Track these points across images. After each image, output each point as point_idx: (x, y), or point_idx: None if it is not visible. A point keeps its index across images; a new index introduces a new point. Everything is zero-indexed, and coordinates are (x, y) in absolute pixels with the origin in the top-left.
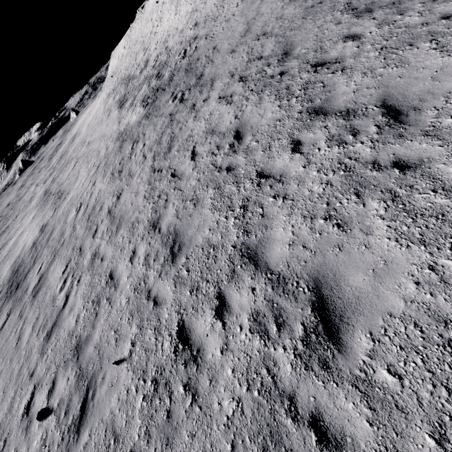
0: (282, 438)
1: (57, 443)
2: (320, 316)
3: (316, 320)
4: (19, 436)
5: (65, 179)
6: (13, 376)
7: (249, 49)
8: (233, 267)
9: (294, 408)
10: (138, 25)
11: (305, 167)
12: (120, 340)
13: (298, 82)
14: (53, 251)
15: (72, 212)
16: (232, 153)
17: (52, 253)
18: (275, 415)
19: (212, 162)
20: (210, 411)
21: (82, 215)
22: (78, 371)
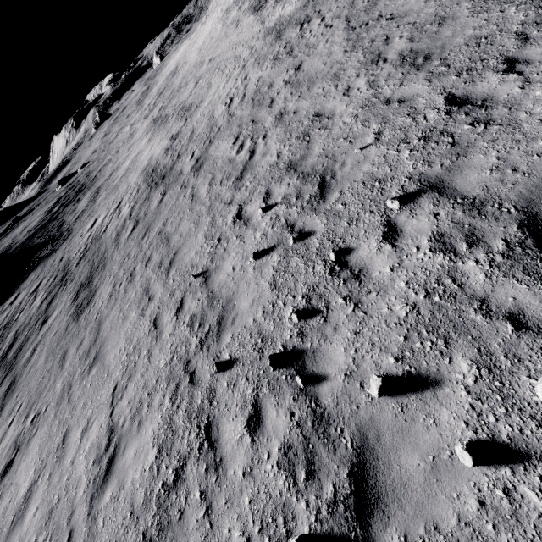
0: None
1: (296, 212)
2: None
3: None
4: (237, 230)
5: (186, 97)
6: (201, 213)
7: None
8: (524, 36)
9: None
10: None
11: None
12: (356, 139)
13: None
14: (205, 139)
15: (219, 108)
16: None
17: (205, 141)
18: None
19: None
20: (514, 121)
21: (239, 103)
22: (300, 176)
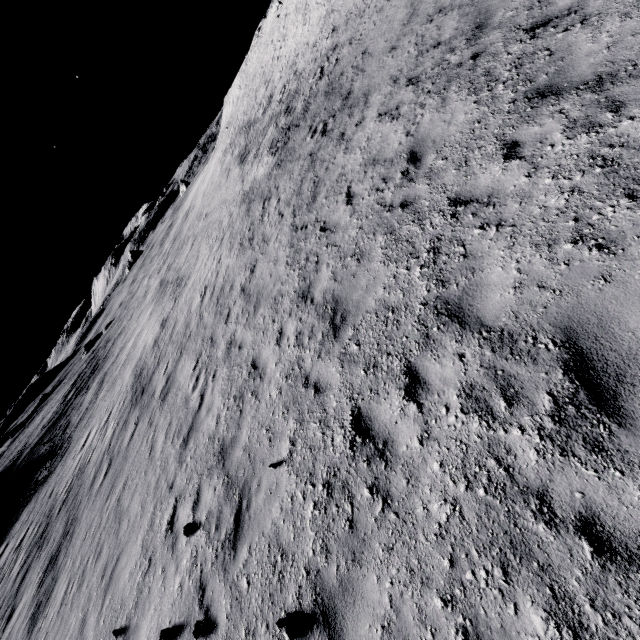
0: (532, 549)
1: (210, 561)
2: (581, 379)
3: (572, 385)
4: (165, 554)
5: (183, 262)
6: (150, 490)
7: (418, 39)
8: (425, 331)
9: (547, 509)
10: (255, 53)
11: (530, 175)
12: (275, 439)
13: (504, 60)
14: (179, 346)
15: (196, 298)
16: (406, 183)
17: (178, 349)
18: (515, 519)
19: (377, 201)
20: (411, 518)
21: (209, 300)
22: (225, 479)
